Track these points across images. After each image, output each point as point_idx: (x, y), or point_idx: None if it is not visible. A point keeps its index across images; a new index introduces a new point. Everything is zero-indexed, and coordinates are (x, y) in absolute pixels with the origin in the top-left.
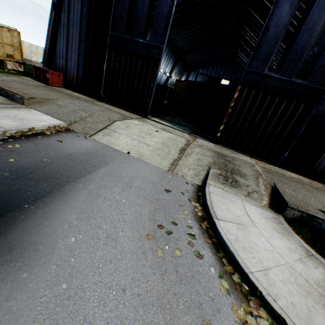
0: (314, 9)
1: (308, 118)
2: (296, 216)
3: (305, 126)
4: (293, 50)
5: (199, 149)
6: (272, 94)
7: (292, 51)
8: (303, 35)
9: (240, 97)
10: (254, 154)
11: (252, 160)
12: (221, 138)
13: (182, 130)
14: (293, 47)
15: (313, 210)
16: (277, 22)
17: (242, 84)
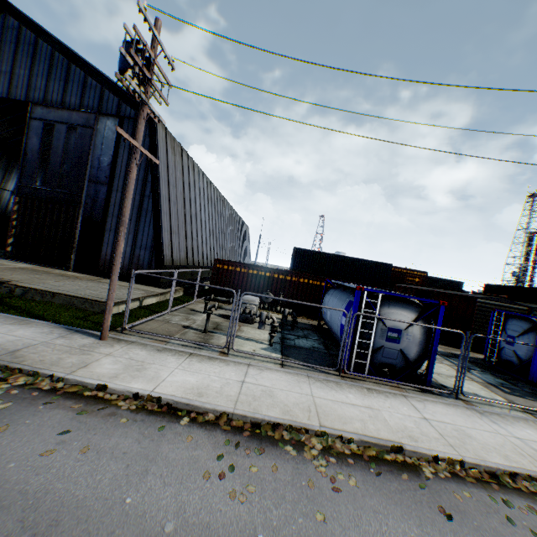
0: (55, 140)
1: (79, 220)
2: None
3: (83, 228)
4: (51, 168)
5: None
6: (47, 203)
7: (50, 168)
8: (54, 157)
9: (21, 209)
10: (47, 262)
11: (30, 266)
12: (13, 253)
13: None
14: (50, 165)
15: None
16: (33, 148)
17: (21, 197)
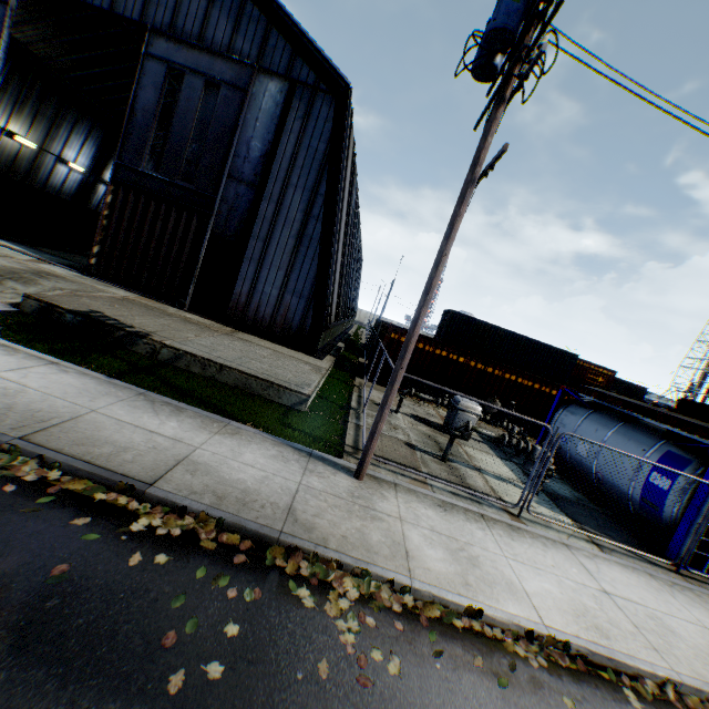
0: (182, 99)
1: (206, 236)
2: (37, 308)
3: (209, 248)
4: (170, 144)
5: (2, 260)
6: (159, 200)
7: (169, 145)
8: (178, 128)
9: (116, 202)
10: (150, 291)
11: (130, 295)
12: (99, 268)
13: (33, 255)
14: (170, 140)
15: (74, 306)
16: (144, 106)
17: (118, 183)
